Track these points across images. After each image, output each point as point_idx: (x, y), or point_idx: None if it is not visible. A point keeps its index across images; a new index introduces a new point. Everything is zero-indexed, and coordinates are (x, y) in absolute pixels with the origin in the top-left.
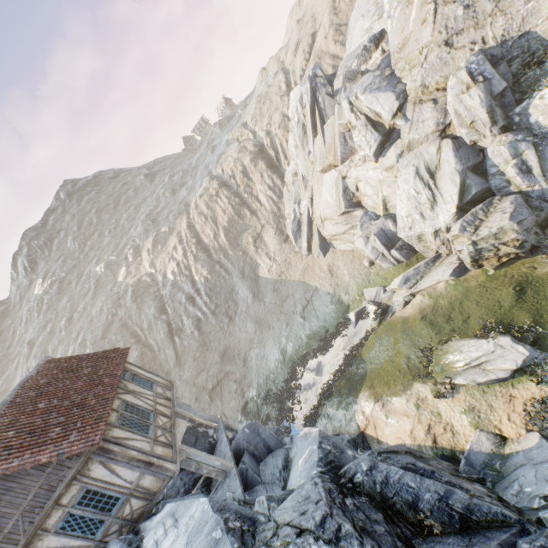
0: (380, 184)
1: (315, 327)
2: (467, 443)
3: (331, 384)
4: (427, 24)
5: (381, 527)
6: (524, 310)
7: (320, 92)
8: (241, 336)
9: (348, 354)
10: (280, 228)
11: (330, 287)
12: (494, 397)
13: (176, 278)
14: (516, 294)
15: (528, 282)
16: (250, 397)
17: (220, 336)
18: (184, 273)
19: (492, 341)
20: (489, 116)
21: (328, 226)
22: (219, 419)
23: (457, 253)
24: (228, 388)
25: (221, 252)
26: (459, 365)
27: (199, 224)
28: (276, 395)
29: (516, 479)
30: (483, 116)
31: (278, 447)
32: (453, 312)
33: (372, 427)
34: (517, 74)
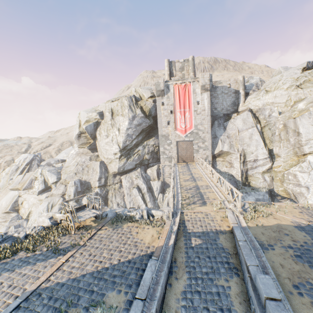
0: (33, 204)
1: None
2: None
3: None
4: (74, 166)
5: None
6: None
7: (35, 161)
8: None
9: None
10: None
11: None
12: None
13: None
14: None
15: None
16: None
17: None
18: None
19: None
20: (74, 196)
21: None
22: None
23: None
24: None
25: None
26: None
27: None
28: None
29: None
30: (73, 195)
31: None
32: None
33: None
34: (85, 190)
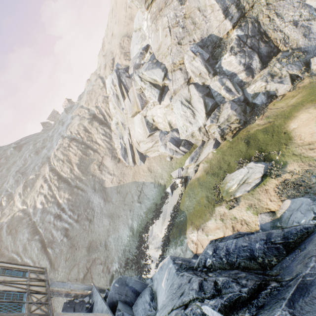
0: (165, 115)
1: (148, 205)
2: (256, 225)
3: (168, 234)
4: (168, 36)
5: (242, 274)
6: (253, 149)
7: (122, 77)
8: (100, 229)
9: (172, 212)
10: (114, 155)
11: (151, 179)
12: (258, 194)
13: (45, 206)
14: (246, 143)
15: (249, 137)
16: (114, 270)
17: (84, 235)
18: (50, 201)
19: (245, 167)
20: (206, 69)
21: (142, 145)
22: (92, 285)
23: (213, 134)
24: (96, 271)
25: (77, 179)
26: (235, 186)
27: (58, 166)
28: (132, 260)
29: (293, 222)
30: (204, 70)
31: (143, 288)
32: (221, 164)
33: (200, 247)
34: (212, 52)
